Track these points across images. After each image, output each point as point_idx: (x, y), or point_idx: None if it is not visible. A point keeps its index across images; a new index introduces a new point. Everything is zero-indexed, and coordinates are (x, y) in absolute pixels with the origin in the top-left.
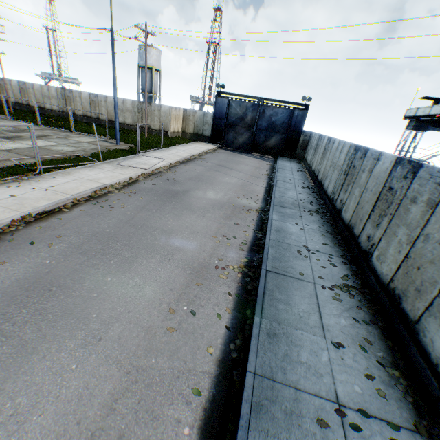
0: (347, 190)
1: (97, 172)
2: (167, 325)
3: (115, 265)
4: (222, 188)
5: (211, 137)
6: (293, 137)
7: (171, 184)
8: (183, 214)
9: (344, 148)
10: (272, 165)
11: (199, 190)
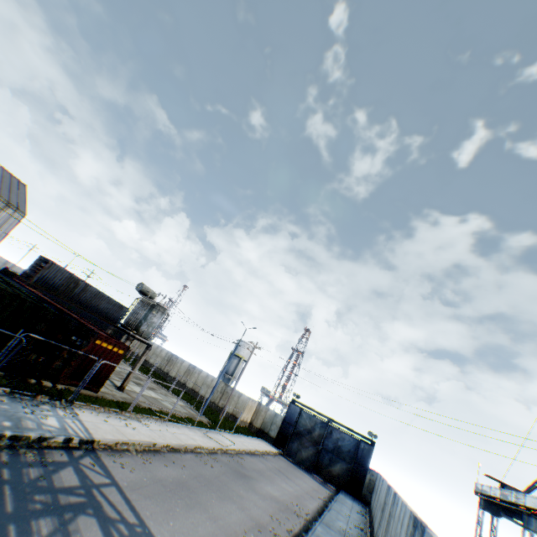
0: (381, 523)
1: (194, 434)
2: (244, 534)
3: (215, 495)
4: (279, 488)
5: (275, 438)
6: (359, 470)
7: (240, 466)
8: (249, 490)
9: (385, 486)
10: (332, 494)
11: (261, 481)
